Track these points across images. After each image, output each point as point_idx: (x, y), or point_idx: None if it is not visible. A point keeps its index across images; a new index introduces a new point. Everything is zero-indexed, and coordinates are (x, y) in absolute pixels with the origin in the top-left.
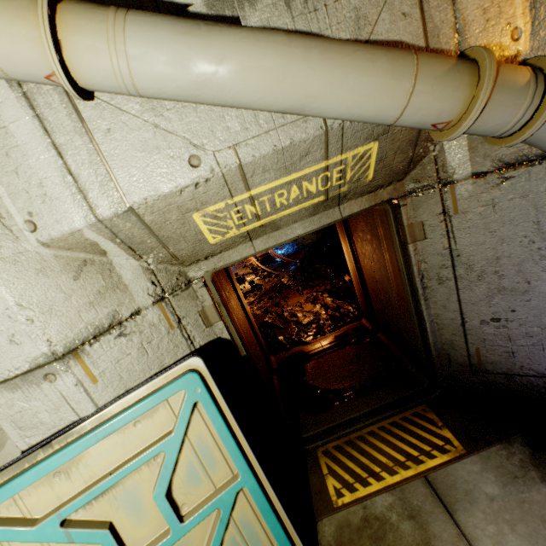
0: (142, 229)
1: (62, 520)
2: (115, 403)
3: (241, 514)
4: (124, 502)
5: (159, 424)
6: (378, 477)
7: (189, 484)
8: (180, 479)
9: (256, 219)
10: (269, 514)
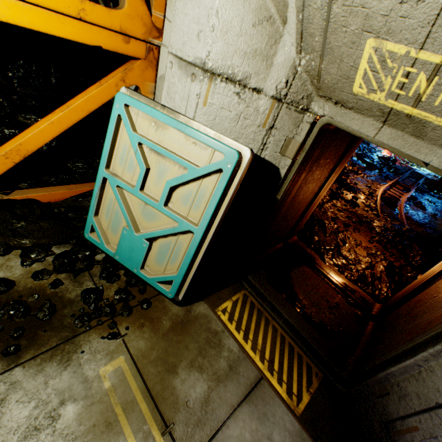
0: (322, 20)
1: (140, 143)
2: (198, 122)
3: (183, 241)
4: (159, 168)
5: (200, 158)
6: (246, 338)
7: (182, 199)
8: (181, 192)
9: (412, 102)
10: (189, 257)
